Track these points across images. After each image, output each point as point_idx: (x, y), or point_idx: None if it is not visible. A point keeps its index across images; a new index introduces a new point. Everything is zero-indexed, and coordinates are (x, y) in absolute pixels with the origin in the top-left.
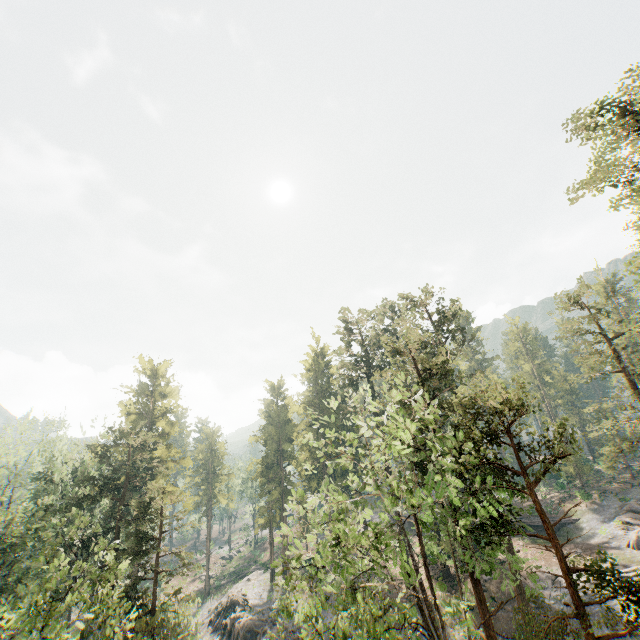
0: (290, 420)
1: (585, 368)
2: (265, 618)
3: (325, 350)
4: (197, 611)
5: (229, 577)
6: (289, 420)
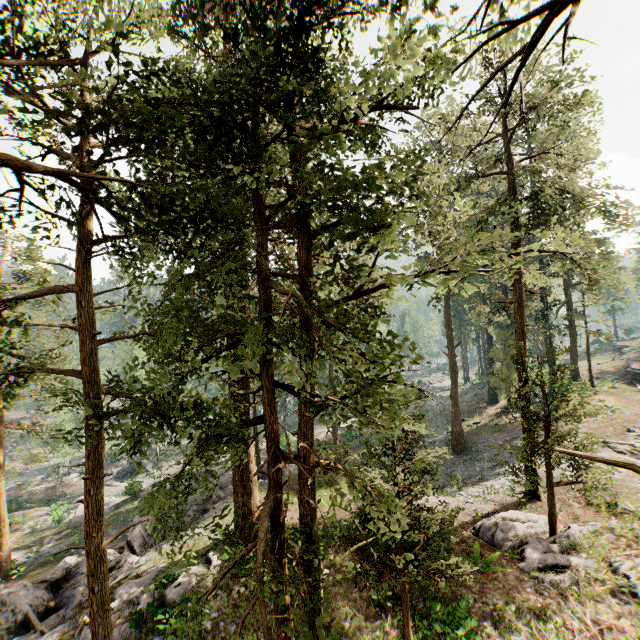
0: None
1: None
2: (416, 391)
3: None
4: None
5: None
6: None
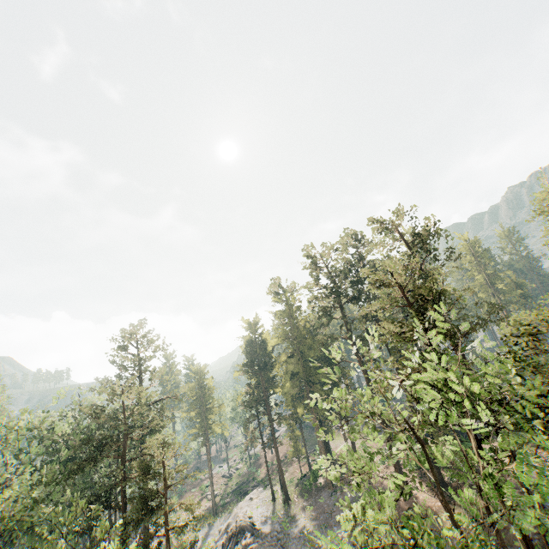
0: (269, 353)
1: None
2: (274, 542)
3: (293, 285)
4: (209, 531)
5: (232, 495)
6: (269, 353)
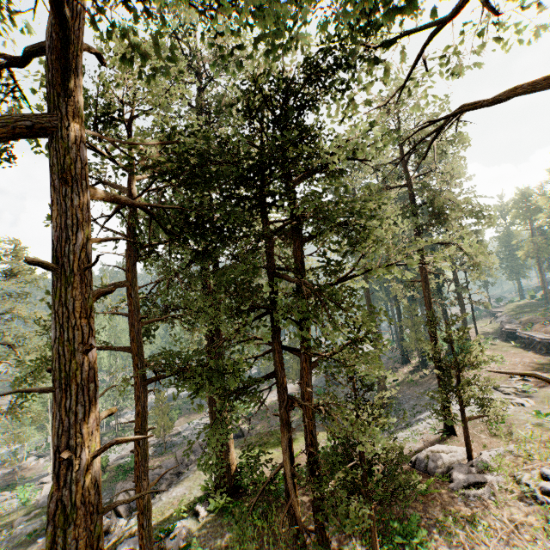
0: None
1: None
2: None
3: None
4: None
5: None
6: None
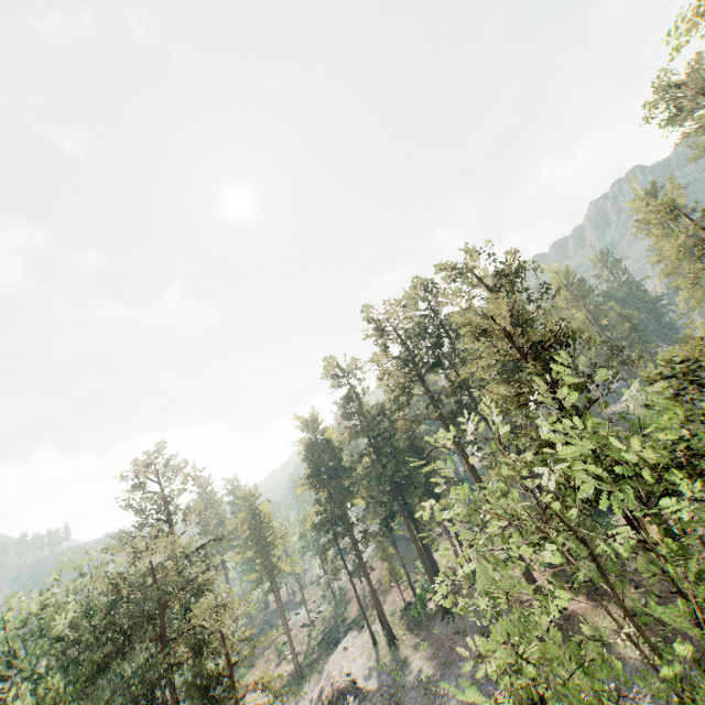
0: (338, 454)
1: (699, 289)
2: (387, 701)
3: (355, 361)
4: (296, 703)
5: (319, 648)
6: (337, 455)
